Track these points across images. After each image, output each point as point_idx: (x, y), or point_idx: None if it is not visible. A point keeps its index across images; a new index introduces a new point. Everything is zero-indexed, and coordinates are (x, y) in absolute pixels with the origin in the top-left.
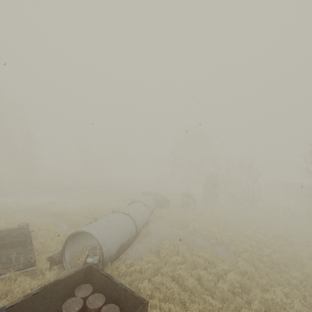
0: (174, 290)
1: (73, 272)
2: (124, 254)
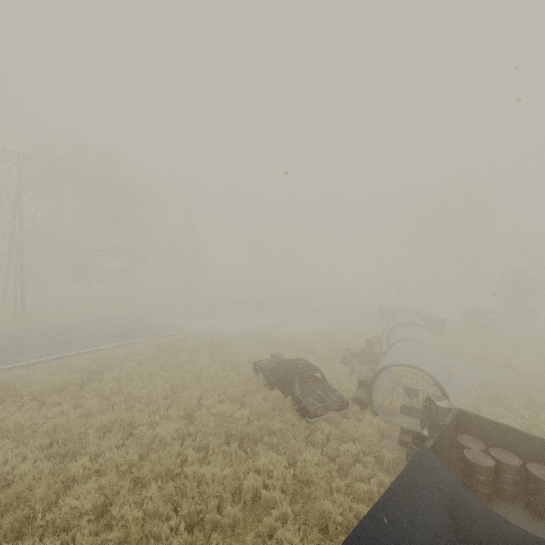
0: None
1: (450, 417)
2: None
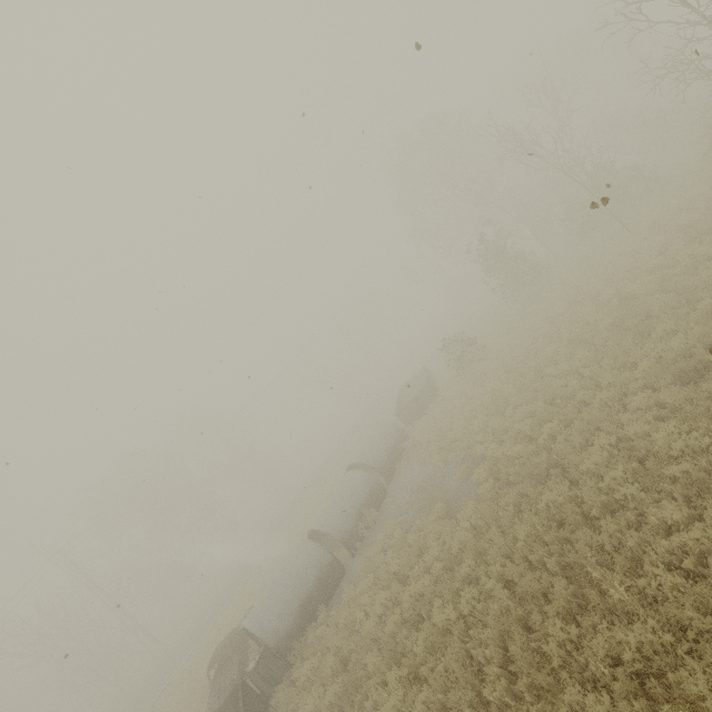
0: (329, 664)
1: (222, 704)
2: (323, 604)
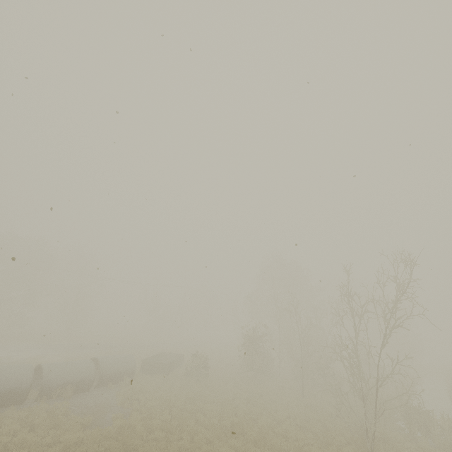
0: None
1: None
2: None
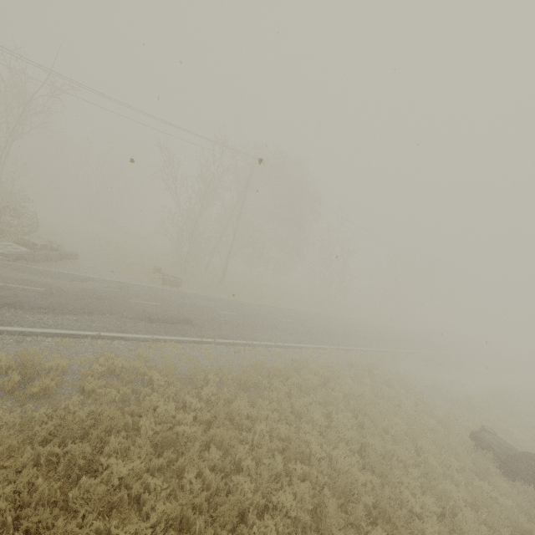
0: None
1: None
2: None
